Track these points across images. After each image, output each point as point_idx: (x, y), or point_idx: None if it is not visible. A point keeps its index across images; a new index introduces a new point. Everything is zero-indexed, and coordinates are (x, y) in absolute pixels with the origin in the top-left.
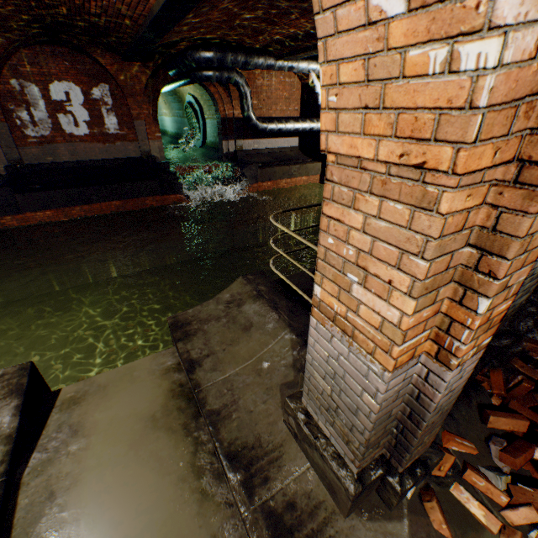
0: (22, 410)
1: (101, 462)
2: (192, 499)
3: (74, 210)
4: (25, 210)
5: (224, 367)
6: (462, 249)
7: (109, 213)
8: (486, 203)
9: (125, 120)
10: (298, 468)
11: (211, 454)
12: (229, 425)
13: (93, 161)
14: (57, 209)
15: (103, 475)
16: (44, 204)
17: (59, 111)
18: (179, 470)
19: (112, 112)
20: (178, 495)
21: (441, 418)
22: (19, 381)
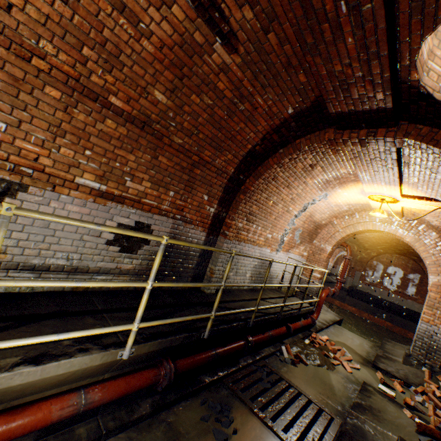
0: (339, 319)
1: (351, 333)
2: (367, 346)
3: (364, 313)
4: (345, 302)
5: (394, 348)
6: (437, 304)
7: (380, 325)
8: (440, 298)
9: (420, 292)
10: (397, 358)
11: (376, 349)
12: (385, 348)
13: (388, 301)
14: (357, 309)
15: (351, 333)
16: (353, 304)
17: (386, 276)
18: (367, 344)
19: (414, 286)
20: (365, 344)
21: (438, 351)
22: (340, 317)
